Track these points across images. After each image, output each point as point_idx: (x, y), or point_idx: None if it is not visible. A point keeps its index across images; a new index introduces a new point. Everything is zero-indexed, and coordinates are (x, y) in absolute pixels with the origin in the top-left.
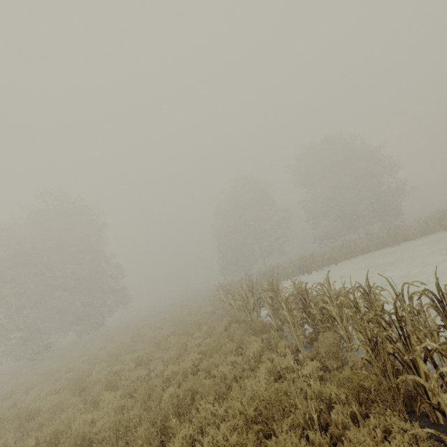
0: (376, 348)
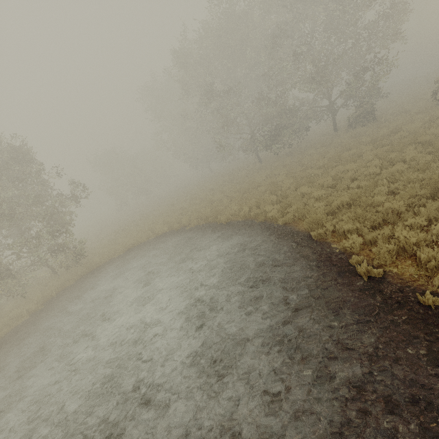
0: None
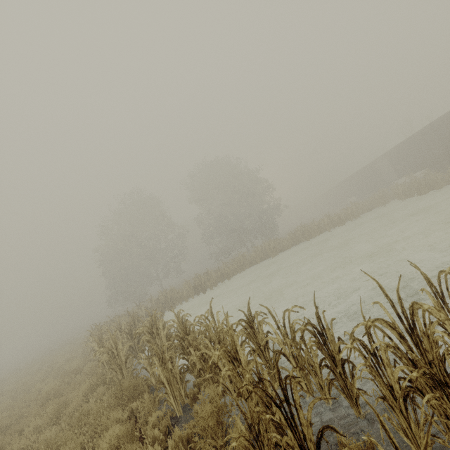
0: (259, 439)
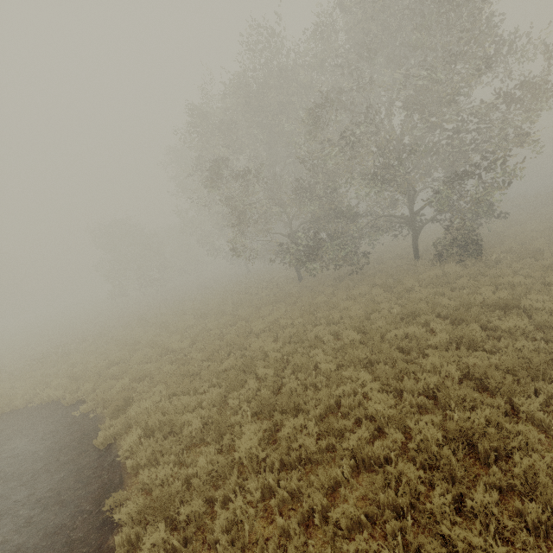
0: None
